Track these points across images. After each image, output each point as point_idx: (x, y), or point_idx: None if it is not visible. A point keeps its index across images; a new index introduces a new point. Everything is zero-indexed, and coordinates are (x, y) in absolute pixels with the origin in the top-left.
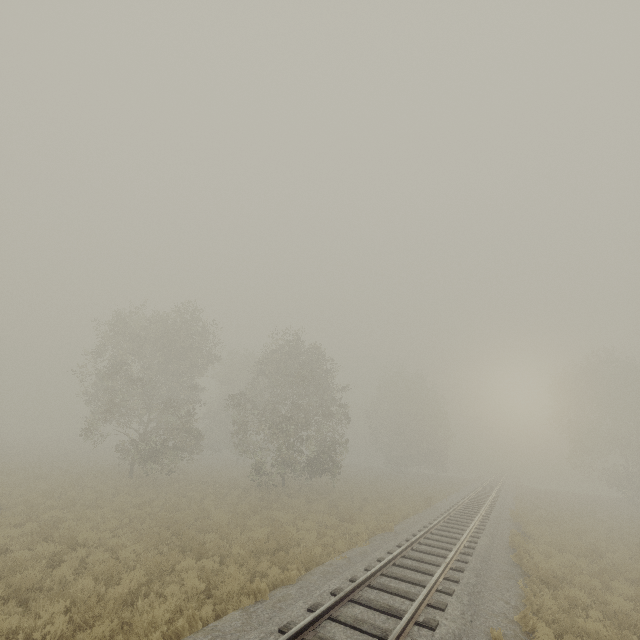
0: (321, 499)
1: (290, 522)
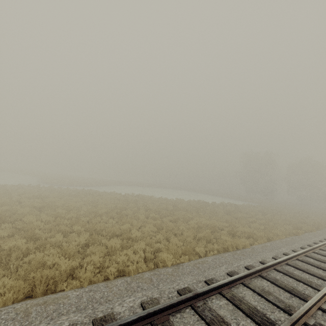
0: None
1: None
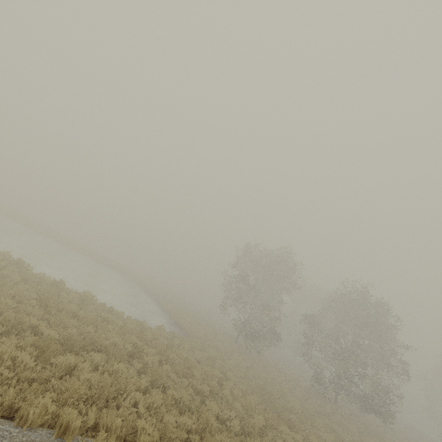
0: (371, 436)
1: (349, 441)
